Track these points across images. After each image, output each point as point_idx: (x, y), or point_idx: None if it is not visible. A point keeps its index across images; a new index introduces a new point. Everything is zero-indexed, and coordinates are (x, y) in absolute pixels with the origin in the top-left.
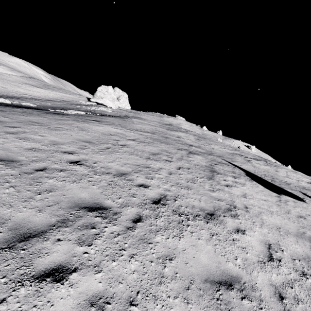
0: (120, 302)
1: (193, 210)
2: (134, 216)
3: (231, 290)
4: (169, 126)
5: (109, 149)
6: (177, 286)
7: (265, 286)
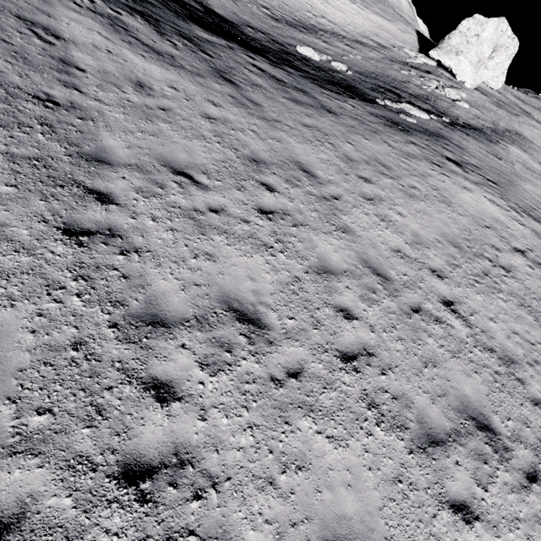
0: None
1: None
2: (528, 467)
3: None
4: None
5: (487, 279)
6: None
7: None
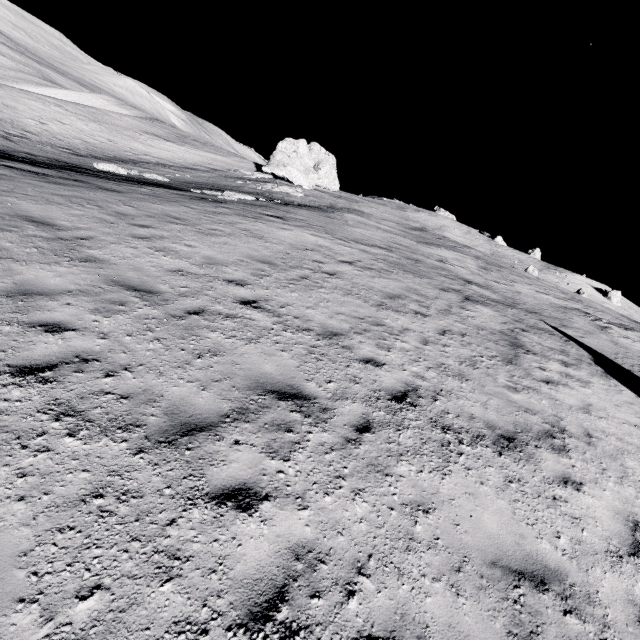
0: (341, 565)
1: (471, 424)
2: (357, 420)
3: (542, 592)
4: (420, 232)
5: (305, 281)
6: (439, 561)
7: (616, 602)
